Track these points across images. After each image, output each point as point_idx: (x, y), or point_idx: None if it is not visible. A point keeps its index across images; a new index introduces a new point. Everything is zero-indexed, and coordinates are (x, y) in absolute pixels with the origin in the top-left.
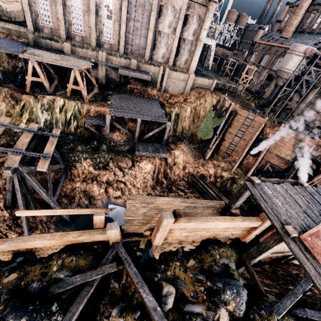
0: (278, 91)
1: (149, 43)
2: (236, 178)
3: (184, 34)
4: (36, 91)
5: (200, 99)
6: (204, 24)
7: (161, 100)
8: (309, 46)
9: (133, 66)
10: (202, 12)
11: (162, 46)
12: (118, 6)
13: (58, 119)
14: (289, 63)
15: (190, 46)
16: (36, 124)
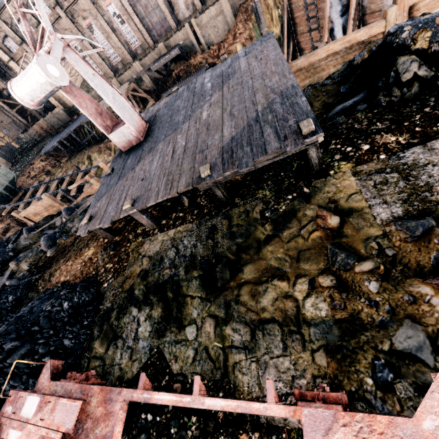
0: None
1: (165, 9)
2: None
3: None
4: None
5: (251, 19)
6: None
7: (210, 62)
8: None
9: (163, 51)
10: None
11: None
12: (120, 4)
13: None
14: None
15: None
16: (111, 157)
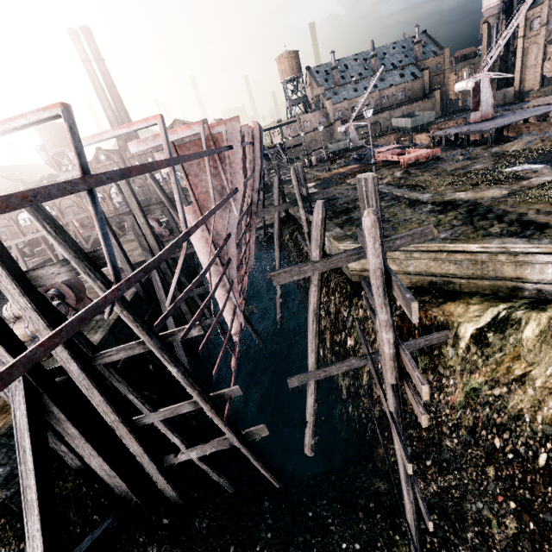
0: None
1: None
2: None
3: None
4: None
5: None
6: None
7: None
8: None
9: None
10: None
11: None
12: None
13: None
14: None
15: None
16: None
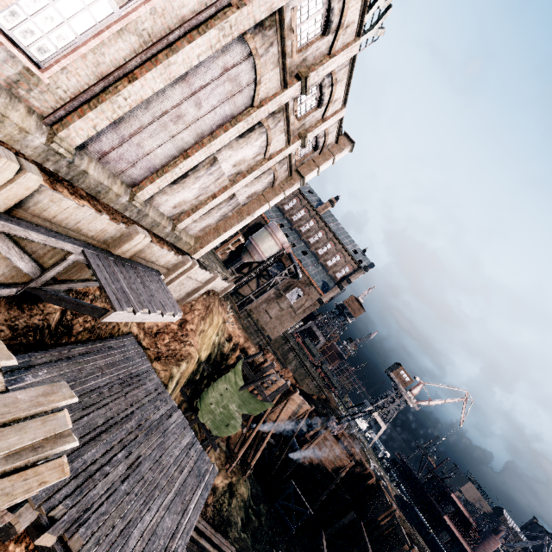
0: (233, 260)
1: (179, 171)
2: (235, 483)
3: (240, 189)
4: None
5: (205, 320)
6: (275, 198)
7: (135, 330)
8: (287, 240)
9: (128, 250)
10: (281, 177)
11: (194, 187)
12: (187, 9)
13: None
14: (266, 247)
15: (231, 209)
16: None
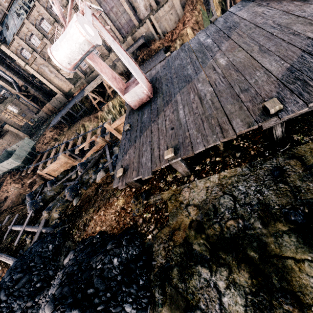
0: None
1: (130, 12)
2: None
3: None
4: (101, 106)
5: (196, 8)
6: None
7: (166, 45)
8: None
9: (131, 42)
10: None
11: (139, 2)
12: None
13: (115, 114)
14: None
15: None
16: (101, 123)
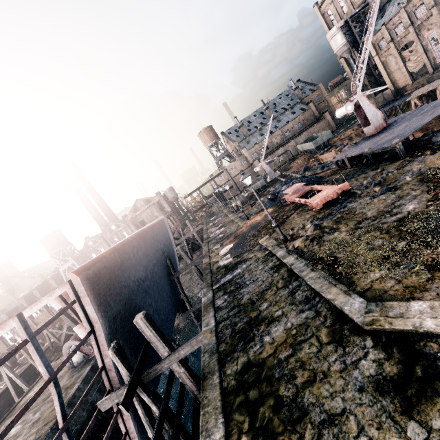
0: None
1: None
2: None
3: None
4: None
5: None
6: None
7: None
8: None
9: None
10: None
11: None
12: None
13: None
14: None
15: None
16: None
